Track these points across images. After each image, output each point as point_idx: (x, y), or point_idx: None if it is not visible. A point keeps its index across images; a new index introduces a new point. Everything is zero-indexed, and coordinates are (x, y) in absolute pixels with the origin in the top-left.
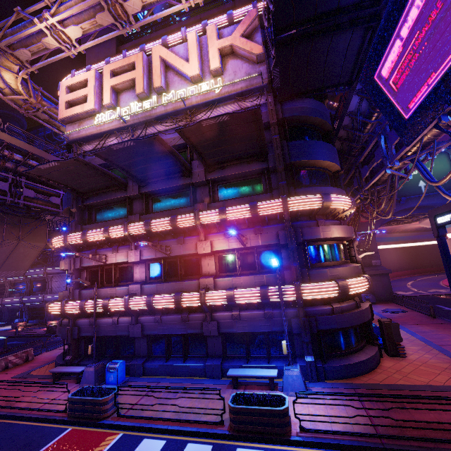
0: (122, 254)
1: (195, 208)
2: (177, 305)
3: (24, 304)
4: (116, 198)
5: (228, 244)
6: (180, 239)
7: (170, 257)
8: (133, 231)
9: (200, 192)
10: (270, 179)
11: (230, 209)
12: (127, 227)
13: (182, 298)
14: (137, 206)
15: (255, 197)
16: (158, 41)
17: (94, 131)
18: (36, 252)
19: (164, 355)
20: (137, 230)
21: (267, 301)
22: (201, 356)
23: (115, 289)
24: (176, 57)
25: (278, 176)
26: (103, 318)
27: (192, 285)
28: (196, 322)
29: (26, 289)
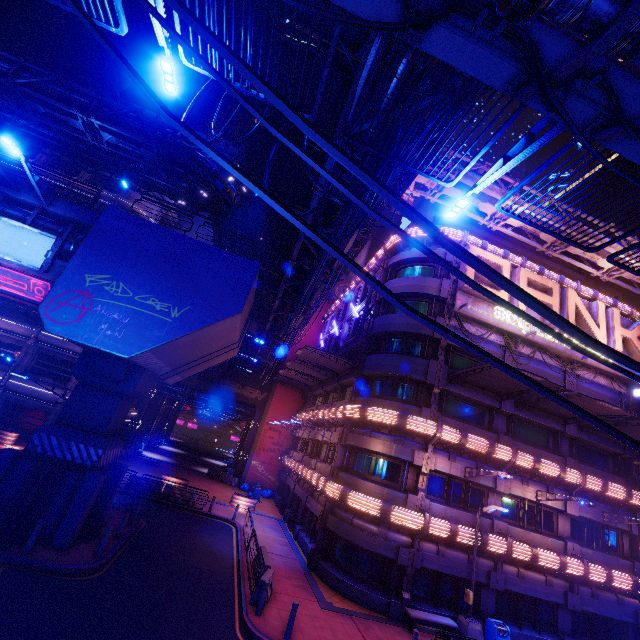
0: (486, 476)
1: (567, 462)
2: (562, 568)
3: (4, 389)
4: (484, 402)
5: (591, 514)
6: (551, 488)
7: (532, 501)
8: (520, 461)
9: (562, 442)
10: (616, 461)
11: (610, 485)
12: (517, 454)
13: (567, 562)
14: (499, 422)
15: (613, 477)
16: (557, 276)
17: (490, 321)
18: (220, 361)
19: (509, 618)
20: (525, 461)
21: (635, 591)
22: (548, 630)
23: (475, 518)
24: (589, 315)
25: (633, 467)
26: (453, 549)
27: (557, 544)
28: (559, 589)
29: (19, 361)
